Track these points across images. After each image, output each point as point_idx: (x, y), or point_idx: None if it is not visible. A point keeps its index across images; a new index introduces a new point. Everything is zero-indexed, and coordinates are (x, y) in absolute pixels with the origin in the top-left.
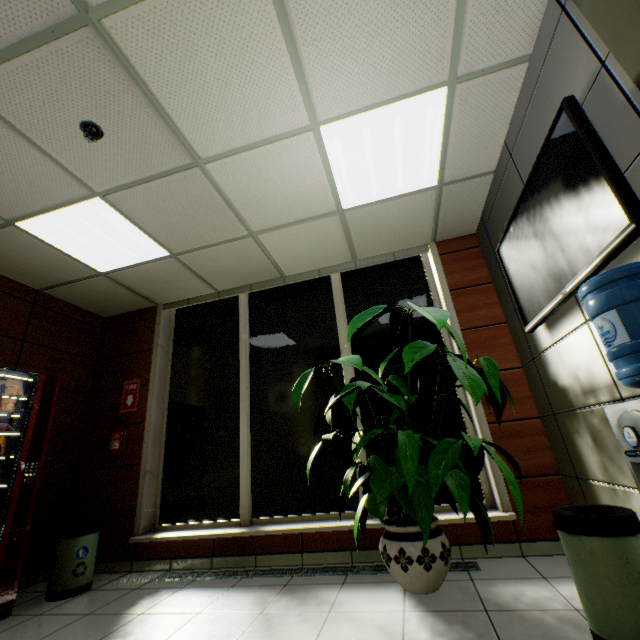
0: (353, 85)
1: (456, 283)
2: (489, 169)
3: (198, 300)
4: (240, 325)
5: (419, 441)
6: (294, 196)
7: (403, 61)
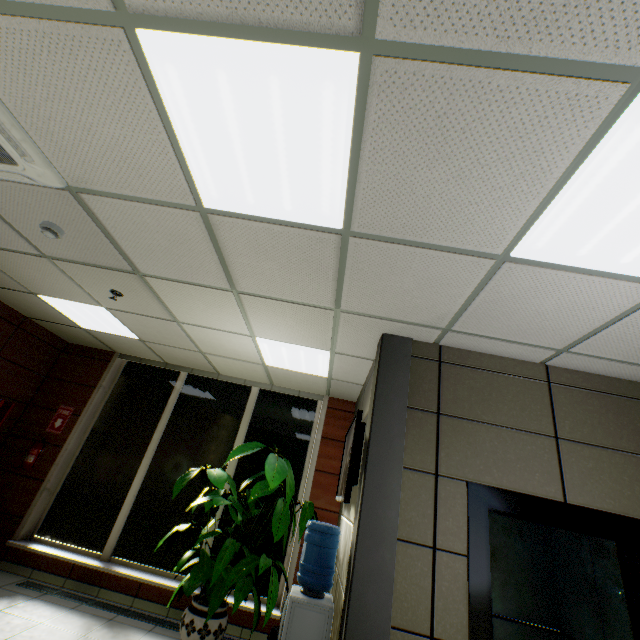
0: (277, 334)
1: (328, 433)
2: (360, 383)
3: (149, 362)
4: (172, 396)
5: (237, 550)
6: (235, 350)
7: (305, 338)
